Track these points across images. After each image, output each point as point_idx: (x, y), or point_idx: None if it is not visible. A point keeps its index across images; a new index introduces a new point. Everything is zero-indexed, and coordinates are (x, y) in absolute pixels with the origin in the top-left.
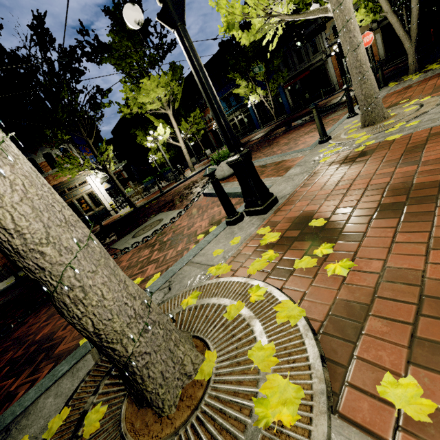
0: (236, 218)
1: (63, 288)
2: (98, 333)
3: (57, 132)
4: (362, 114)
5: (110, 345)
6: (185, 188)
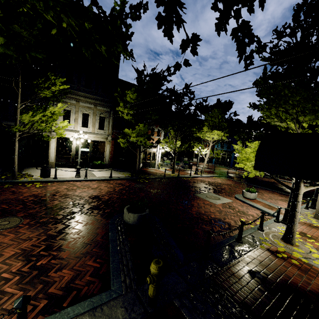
0: (279, 222)
1: (296, 224)
2: (294, 230)
3: (169, 127)
4: (315, 214)
5: (294, 232)
6: (209, 183)
